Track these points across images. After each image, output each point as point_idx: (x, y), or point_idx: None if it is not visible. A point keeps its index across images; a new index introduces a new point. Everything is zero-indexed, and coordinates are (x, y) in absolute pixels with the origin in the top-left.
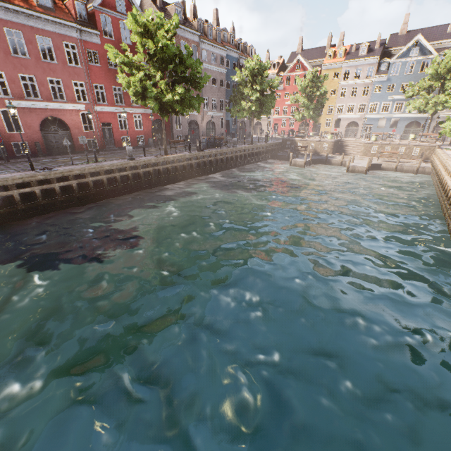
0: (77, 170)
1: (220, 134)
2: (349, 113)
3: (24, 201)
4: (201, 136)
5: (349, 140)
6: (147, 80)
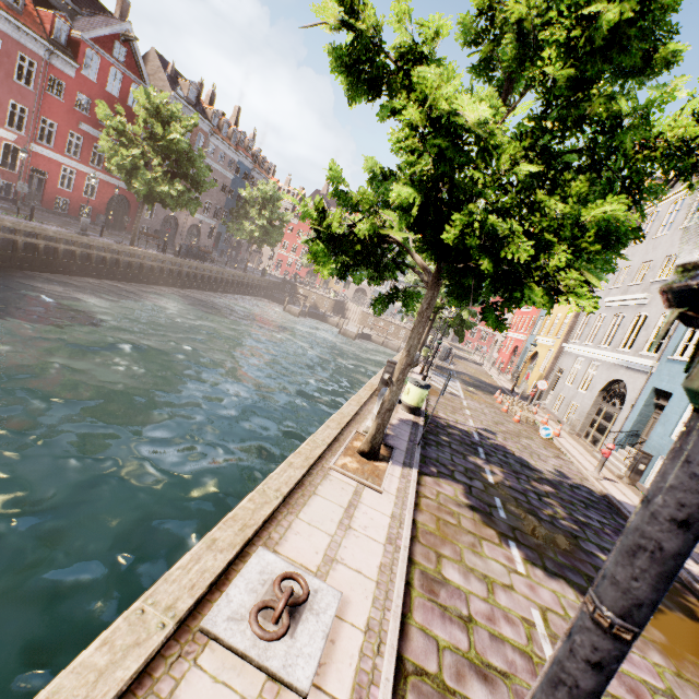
0: (9, 221)
1: (205, 245)
2: None
3: None
4: (177, 238)
5: (351, 305)
6: (141, 159)
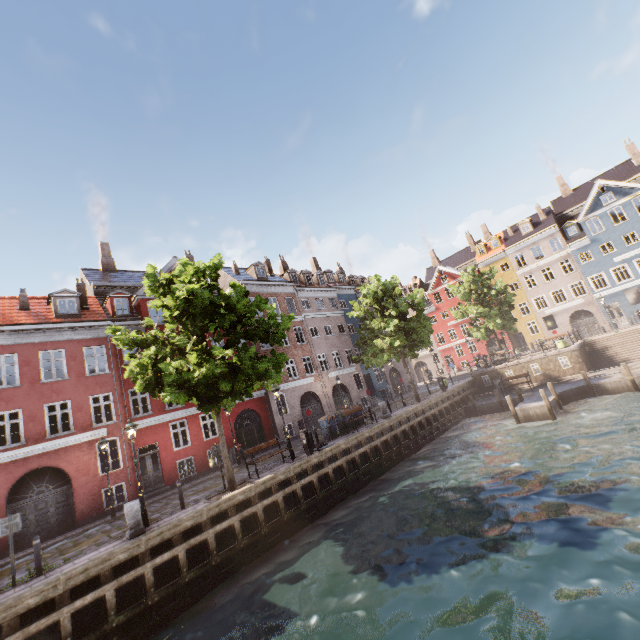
0: None
1: (360, 399)
2: (560, 303)
3: None
4: (327, 413)
5: (602, 337)
6: (169, 357)
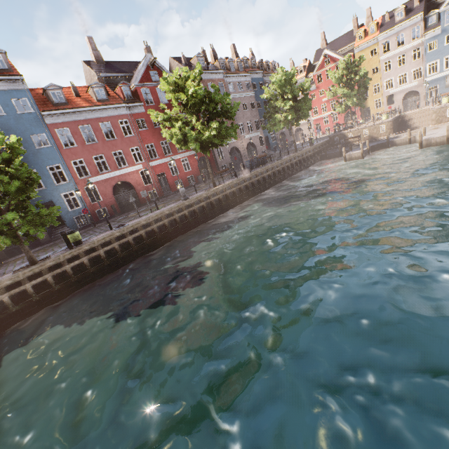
0: (143, 221)
1: (261, 152)
2: (401, 85)
3: (108, 257)
4: (243, 159)
5: (411, 113)
6: (185, 127)
